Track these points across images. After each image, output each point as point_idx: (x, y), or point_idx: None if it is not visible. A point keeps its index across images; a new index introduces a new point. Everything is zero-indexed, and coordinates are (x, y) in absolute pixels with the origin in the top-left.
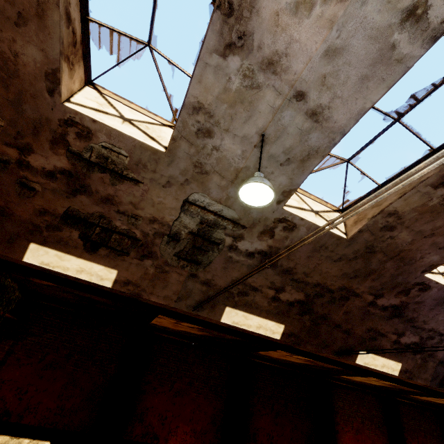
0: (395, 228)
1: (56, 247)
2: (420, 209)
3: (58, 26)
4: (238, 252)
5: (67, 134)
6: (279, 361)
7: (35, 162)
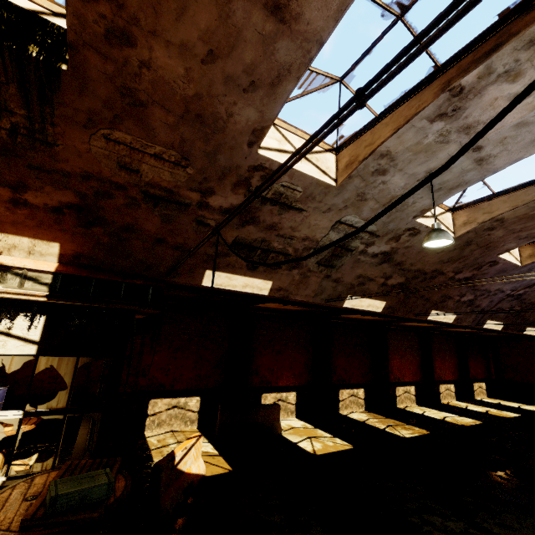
0: (495, 229)
1: (226, 270)
2: (521, 216)
3: (288, 93)
4: (366, 255)
5: (252, 177)
6: (350, 319)
7: (213, 202)
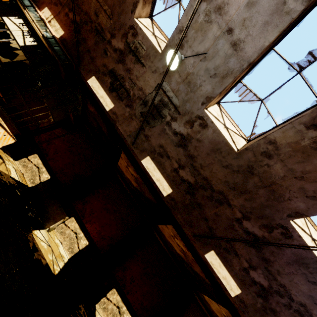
0: (272, 157)
1: (100, 82)
2: (294, 146)
3: None
4: (170, 128)
5: (129, 33)
6: (169, 247)
7: (113, 43)
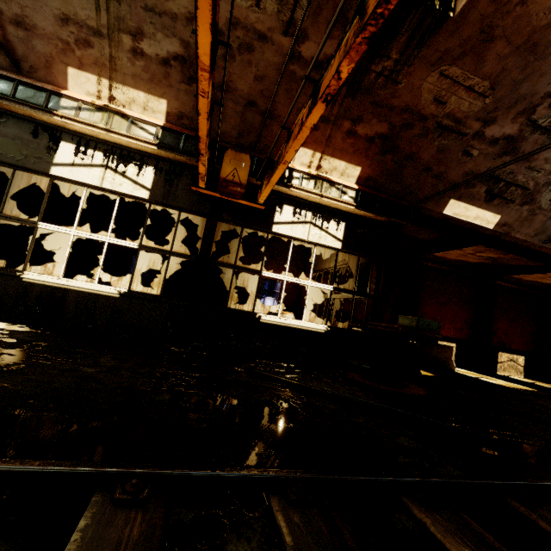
0: None
1: (466, 201)
2: None
3: None
4: None
5: (541, 104)
6: (519, 283)
7: (488, 132)
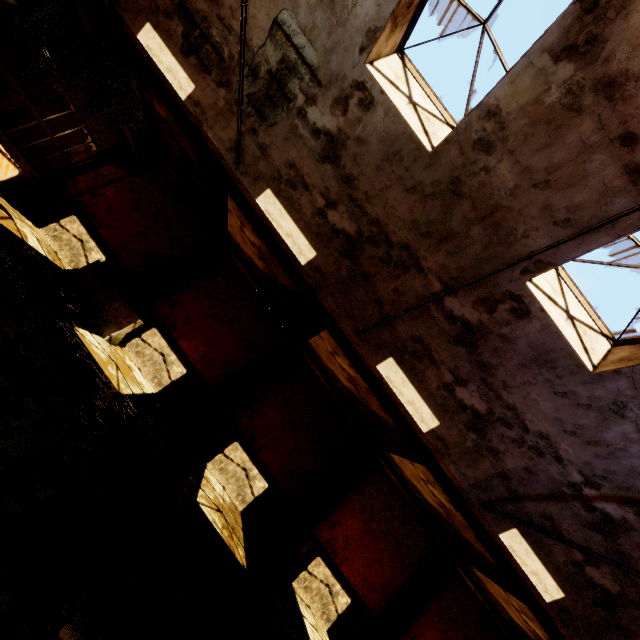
0: (493, 149)
1: (163, 36)
2: (532, 111)
3: None
4: (305, 122)
5: None
6: (331, 382)
7: None
